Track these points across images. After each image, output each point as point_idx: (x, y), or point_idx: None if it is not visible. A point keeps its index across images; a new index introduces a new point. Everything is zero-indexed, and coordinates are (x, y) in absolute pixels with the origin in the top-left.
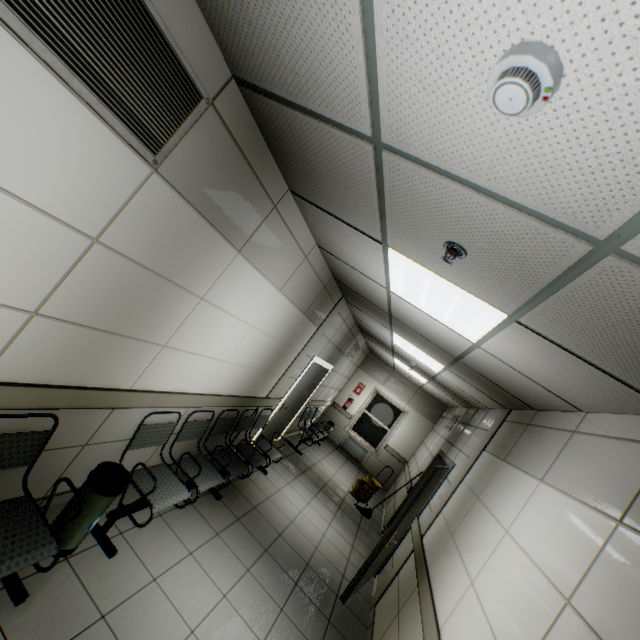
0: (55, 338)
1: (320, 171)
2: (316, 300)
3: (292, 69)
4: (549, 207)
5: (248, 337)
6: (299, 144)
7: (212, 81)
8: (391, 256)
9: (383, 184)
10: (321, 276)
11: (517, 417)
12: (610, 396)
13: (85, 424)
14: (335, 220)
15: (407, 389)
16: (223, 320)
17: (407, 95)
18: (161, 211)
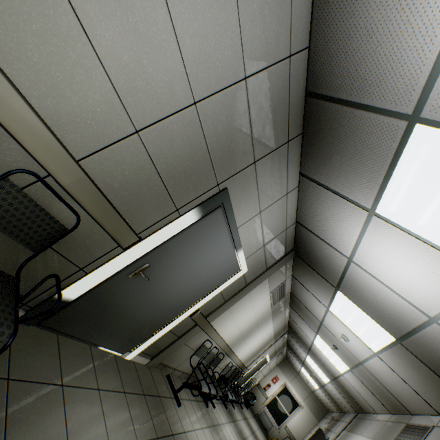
0: (238, 337)
1: (304, 313)
2: (279, 331)
3: (307, 305)
4: (351, 352)
5: (258, 342)
6: (301, 307)
7: (287, 293)
8: (317, 336)
9: (320, 326)
10: (285, 323)
11: (359, 415)
12: (378, 404)
13: (222, 359)
14: (302, 319)
15: (304, 390)
16: (258, 336)
17: (329, 324)
18: (267, 313)
